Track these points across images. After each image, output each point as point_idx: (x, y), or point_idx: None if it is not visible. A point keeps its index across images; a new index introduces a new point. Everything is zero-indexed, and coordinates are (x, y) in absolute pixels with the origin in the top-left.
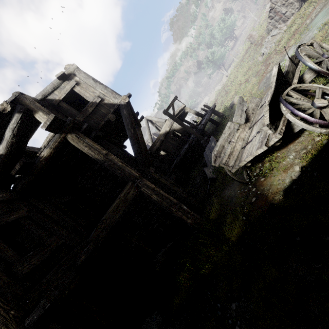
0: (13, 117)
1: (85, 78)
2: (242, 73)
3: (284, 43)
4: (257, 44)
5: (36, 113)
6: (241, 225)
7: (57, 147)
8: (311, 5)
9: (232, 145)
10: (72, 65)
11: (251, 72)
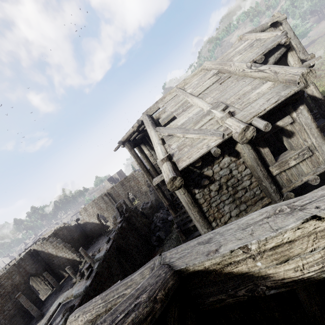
0: (279, 49)
1: (288, 30)
2: None
3: None
4: None
5: (291, 51)
6: None
7: None
8: None
9: None
10: (282, 15)
11: None
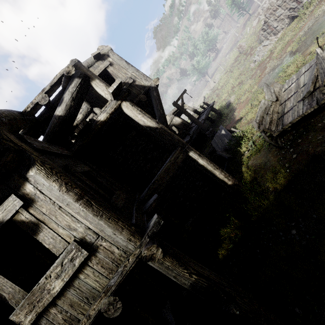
0: (72, 81)
1: (118, 60)
2: (233, 78)
3: (279, 51)
4: (247, 54)
5: (93, 80)
6: (286, 176)
7: (112, 113)
8: (301, 21)
9: (269, 116)
10: (106, 46)
11: (243, 77)
